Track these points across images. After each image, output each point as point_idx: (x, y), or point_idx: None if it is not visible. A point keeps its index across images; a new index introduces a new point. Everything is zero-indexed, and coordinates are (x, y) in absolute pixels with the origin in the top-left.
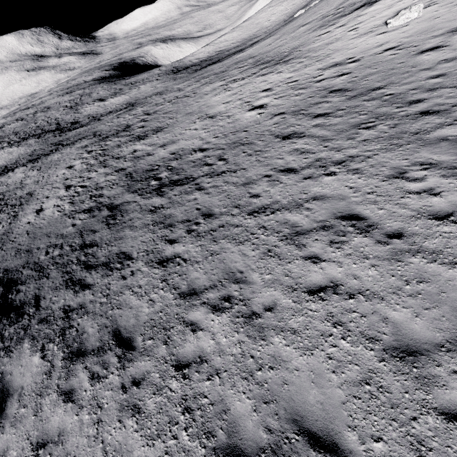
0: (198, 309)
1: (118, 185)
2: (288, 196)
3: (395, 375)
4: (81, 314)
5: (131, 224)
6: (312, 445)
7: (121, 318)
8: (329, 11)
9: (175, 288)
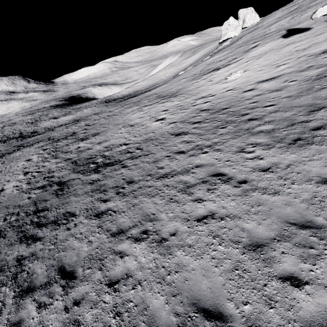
0: (125, 242)
1: (66, 169)
2: (181, 166)
3: (252, 261)
4: (32, 260)
5: (75, 193)
6: (206, 318)
7: (65, 258)
8: (197, 72)
9: (107, 231)
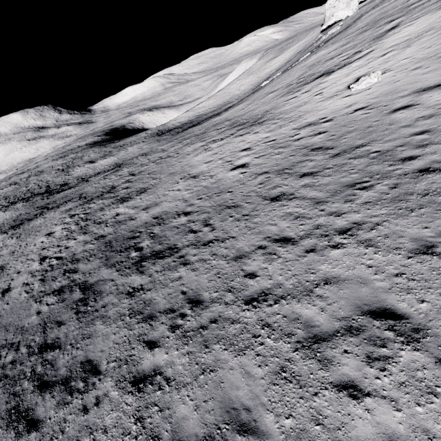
0: None
1: (96, 256)
2: (292, 276)
3: None
4: None
5: (103, 313)
6: None
7: None
8: (292, 81)
9: (153, 438)
